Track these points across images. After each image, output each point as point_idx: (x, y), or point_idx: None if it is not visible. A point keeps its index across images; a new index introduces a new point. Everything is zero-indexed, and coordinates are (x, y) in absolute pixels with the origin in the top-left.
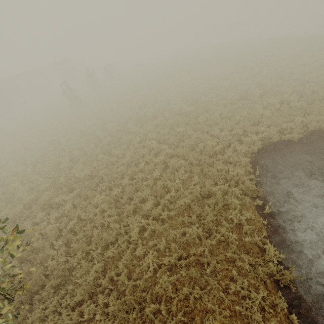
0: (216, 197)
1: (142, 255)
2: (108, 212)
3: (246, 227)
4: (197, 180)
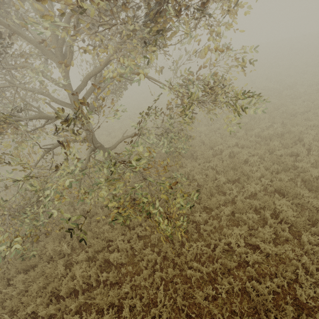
0: (294, 133)
1: (237, 153)
2: (210, 135)
3: (314, 148)
4: (278, 126)
